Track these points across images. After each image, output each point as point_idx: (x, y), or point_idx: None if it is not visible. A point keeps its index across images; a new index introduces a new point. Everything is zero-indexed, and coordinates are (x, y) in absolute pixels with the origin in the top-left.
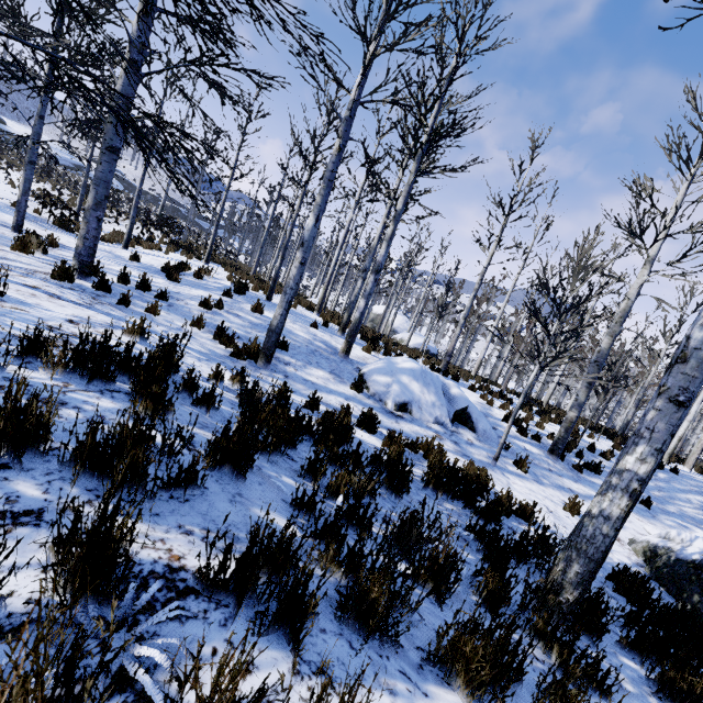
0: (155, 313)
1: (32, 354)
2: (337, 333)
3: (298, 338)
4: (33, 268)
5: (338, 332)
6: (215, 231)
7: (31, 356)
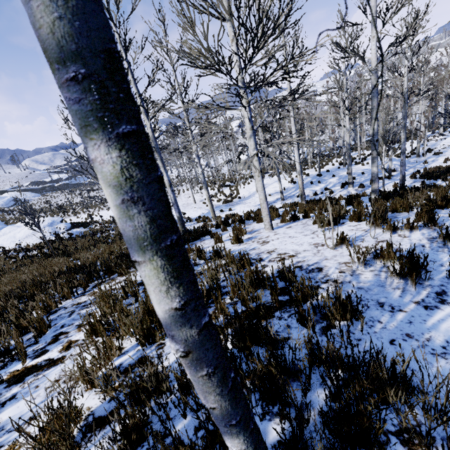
0: None
1: (435, 180)
2: (344, 168)
3: (365, 172)
4: (353, 191)
5: (344, 167)
6: None
7: (435, 180)
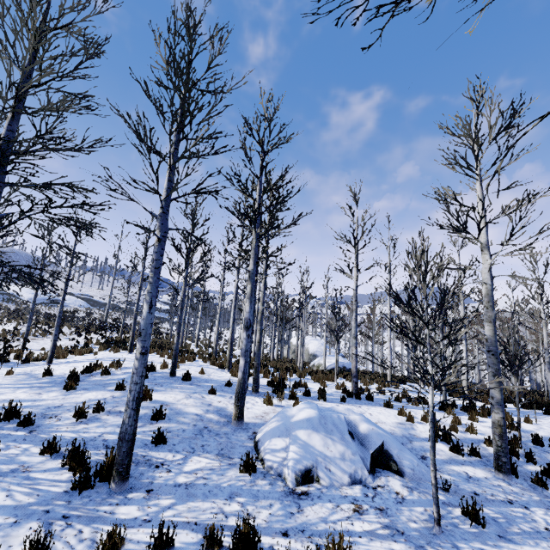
0: None
1: None
2: None
3: (185, 418)
4: None
5: None
6: (134, 323)
7: None
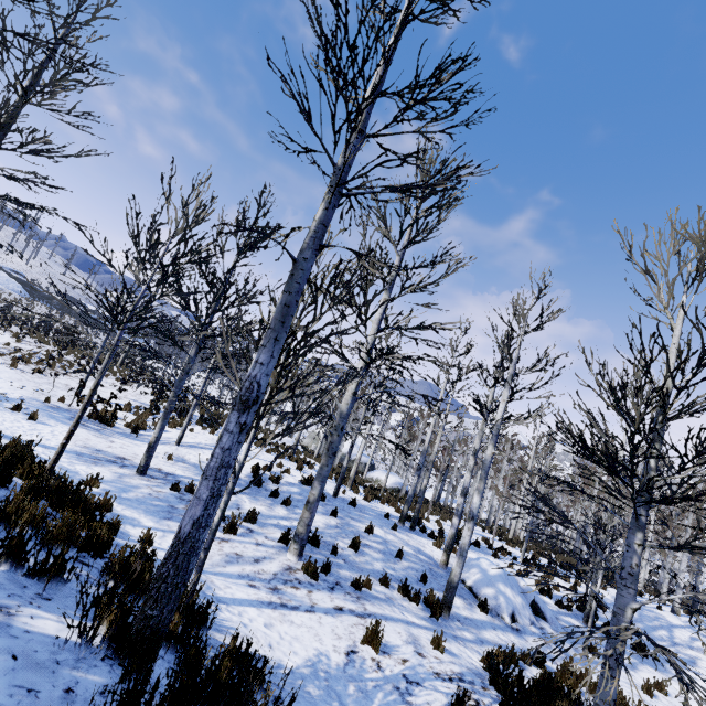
0: (369, 587)
1: None
2: (399, 524)
3: (412, 558)
4: (279, 565)
5: (400, 523)
6: None
7: None
